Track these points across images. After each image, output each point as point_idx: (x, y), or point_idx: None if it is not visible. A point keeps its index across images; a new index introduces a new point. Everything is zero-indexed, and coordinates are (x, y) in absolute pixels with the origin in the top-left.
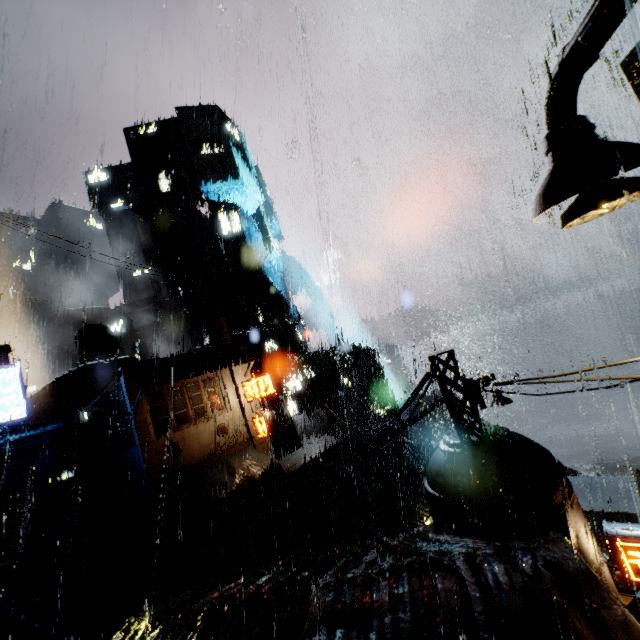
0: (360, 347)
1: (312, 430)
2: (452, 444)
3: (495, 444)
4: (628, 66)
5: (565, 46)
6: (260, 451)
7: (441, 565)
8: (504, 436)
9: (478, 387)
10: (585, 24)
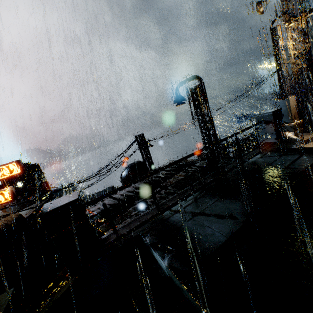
0: (26, 163)
1: (10, 209)
2: (131, 166)
3: (142, 163)
4: (190, 89)
5: (181, 82)
6: (1, 212)
7: (158, 168)
8: (143, 162)
9: (147, 143)
10: (184, 81)
